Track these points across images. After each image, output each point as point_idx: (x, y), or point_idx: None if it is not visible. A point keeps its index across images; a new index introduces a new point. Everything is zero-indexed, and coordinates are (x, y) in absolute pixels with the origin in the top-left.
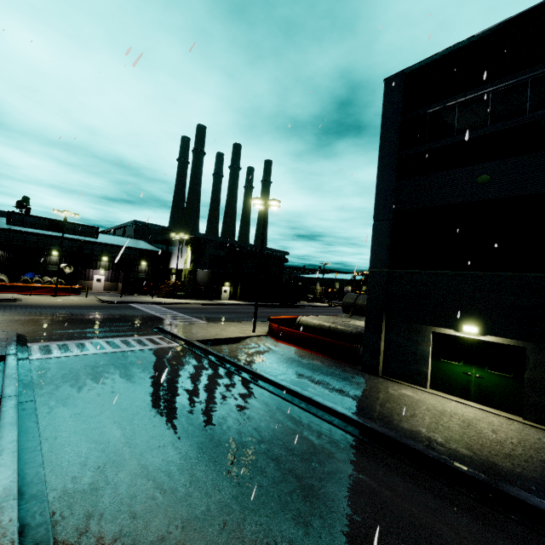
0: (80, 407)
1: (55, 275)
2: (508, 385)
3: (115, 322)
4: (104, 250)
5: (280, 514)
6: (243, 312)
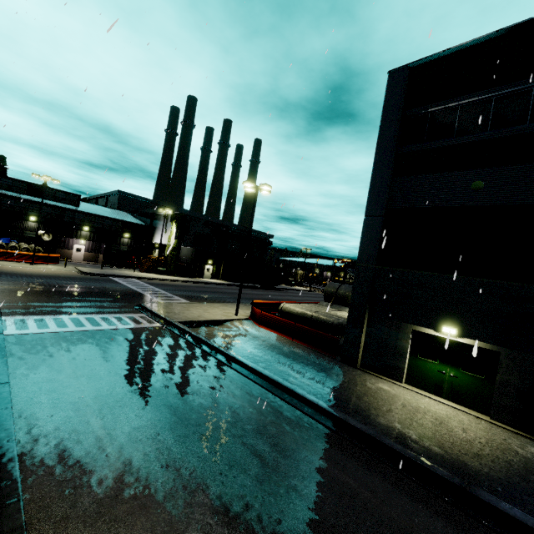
0: (58, 392)
1: (33, 242)
2: (480, 386)
3: (95, 296)
4: (85, 220)
5: (264, 517)
6: (225, 293)
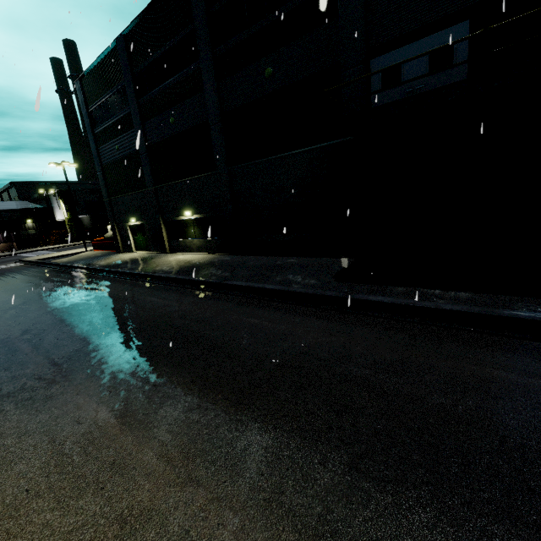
0: None
1: None
2: (147, 240)
3: None
4: None
5: None
6: None
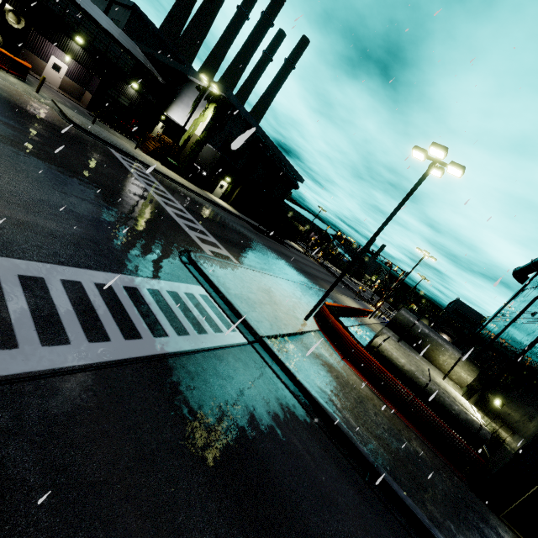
0: None
1: None
2: None
3: (110, 202)
4: (82, 25)
5: None
6: (248, 238)
